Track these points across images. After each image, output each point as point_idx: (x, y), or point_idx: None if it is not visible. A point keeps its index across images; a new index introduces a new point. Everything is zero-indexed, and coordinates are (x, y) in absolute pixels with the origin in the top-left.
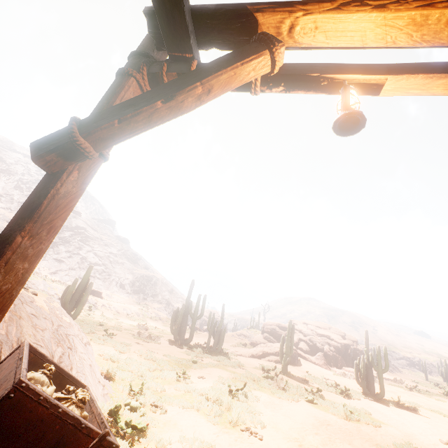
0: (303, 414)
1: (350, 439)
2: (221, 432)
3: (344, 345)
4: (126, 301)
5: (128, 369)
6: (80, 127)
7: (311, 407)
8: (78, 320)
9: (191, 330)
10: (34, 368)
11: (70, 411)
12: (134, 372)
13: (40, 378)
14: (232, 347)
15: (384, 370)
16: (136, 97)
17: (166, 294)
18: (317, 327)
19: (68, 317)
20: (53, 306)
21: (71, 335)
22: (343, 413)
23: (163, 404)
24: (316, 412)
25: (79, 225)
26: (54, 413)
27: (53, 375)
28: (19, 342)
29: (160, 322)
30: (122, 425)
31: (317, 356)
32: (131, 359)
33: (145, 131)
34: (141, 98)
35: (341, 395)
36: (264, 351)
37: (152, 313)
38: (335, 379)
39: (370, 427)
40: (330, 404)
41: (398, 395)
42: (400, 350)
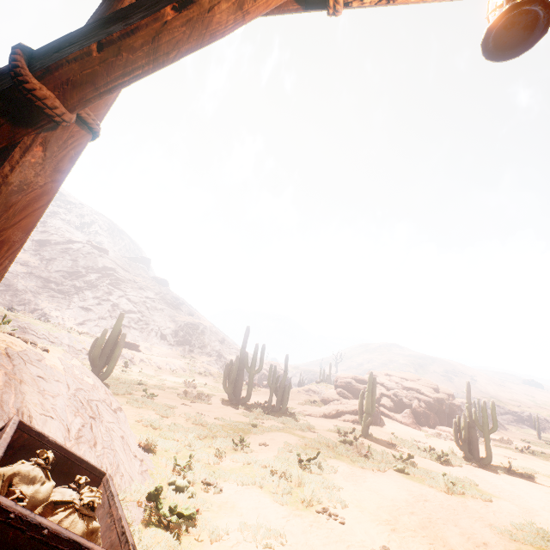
0: (393, 488)
1: (455, 518)
2: (292, 515)
3: (437, 400)
4: (169, 354)
5: (173, 437)
6: (33, 62)
7: (402, 477)
8: (111, 378)
9: (248, 386)
10: (30, 453)
11: (62, 532)
12: (180, 440)
13: (30, 472)
14: (298, 406)
15: (491, 430)
16: (128, 6)
17: (217, 344)
18: (403, 379)
19: (93, 377)
20: (71, 365)
21: (95, 401)
22: (443, 485)
23: (217, 481)
24: (409, 485)
25: (107, 265)
26: (36, 537)
27: (58, 461)
28: (19, 415)
29: (211, 378)
30: (165, 512)
31: (404, 414)
32: (176, 425)
33: (151, 71)
34: (138, 6)
35: (438, 462)
36: (339, 409)
37: (201, 368)
38: (428, 441)
39: (479, 502)
40: (426, 474)
41: (508, 459)
42: (506, 403)
